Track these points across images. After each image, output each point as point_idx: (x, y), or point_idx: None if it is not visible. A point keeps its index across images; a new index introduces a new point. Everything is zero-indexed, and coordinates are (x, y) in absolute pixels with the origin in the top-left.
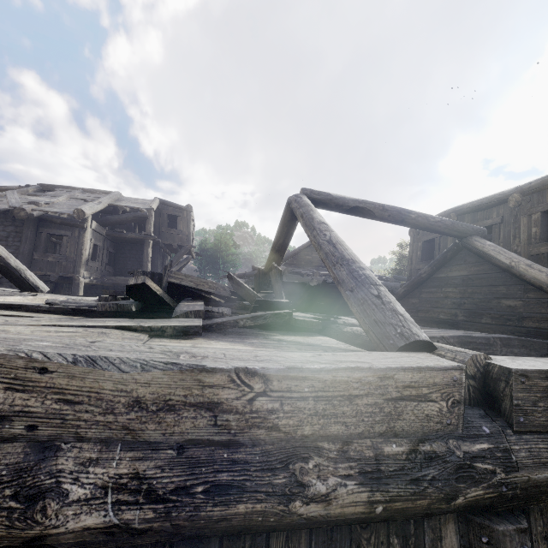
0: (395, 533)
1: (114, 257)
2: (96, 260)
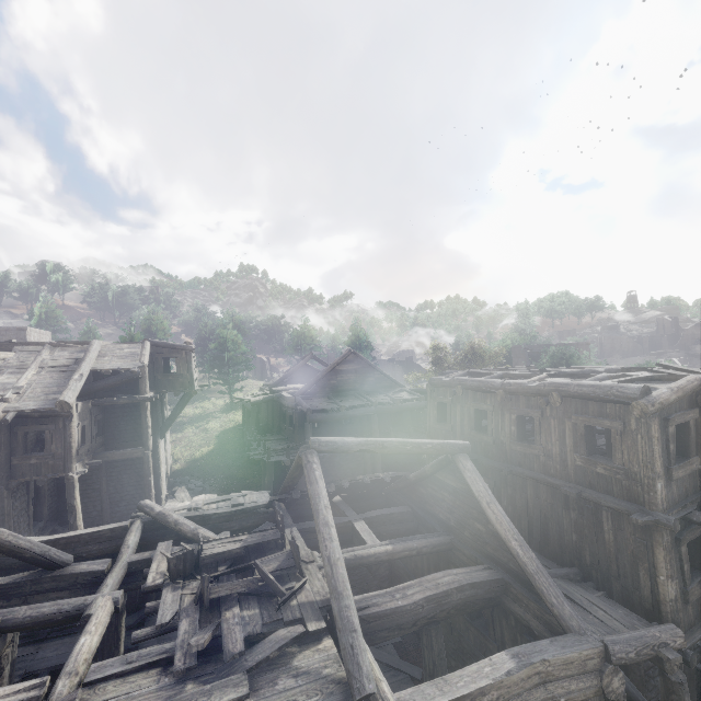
0: None
1: (102, 420)
2: (85, 442)
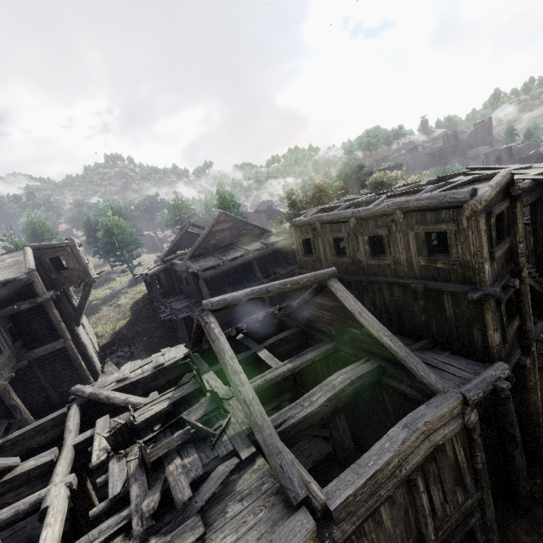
0: None
1: (14, 327)
2: (2, 351)
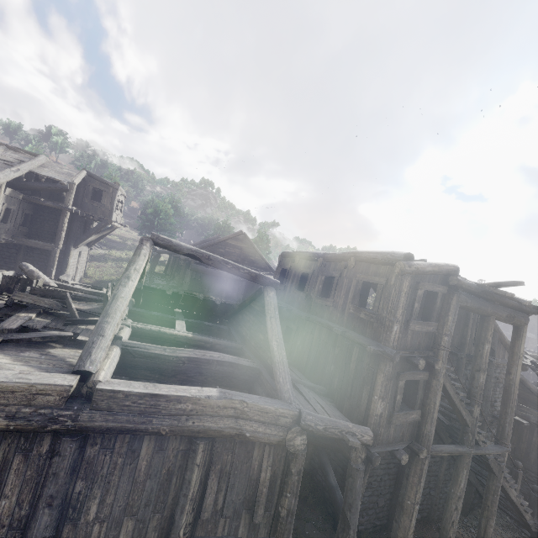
0: (23, 436)
1: (31, 217)
2: (8, 222)
